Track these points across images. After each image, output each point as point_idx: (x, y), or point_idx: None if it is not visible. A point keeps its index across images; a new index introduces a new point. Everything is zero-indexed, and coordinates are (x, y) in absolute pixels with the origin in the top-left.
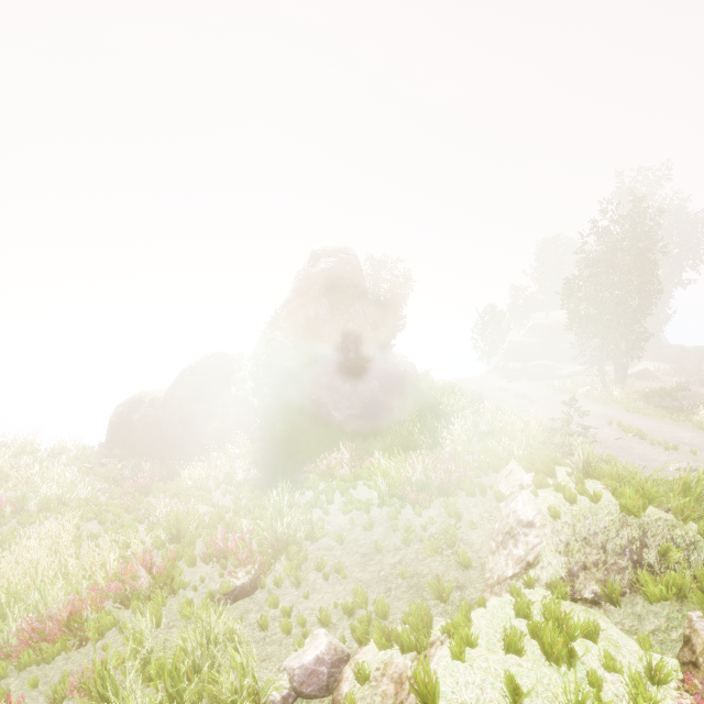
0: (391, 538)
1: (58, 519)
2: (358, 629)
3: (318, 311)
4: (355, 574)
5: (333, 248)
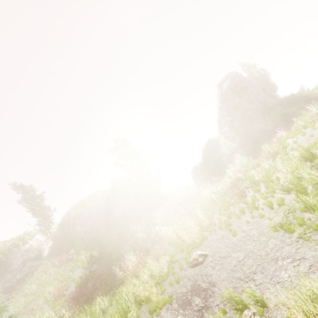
0: (314, 132)
1: (206, 187)
2: (312, 144)
3: (235, 102)
4: (306, 145)
5: (224, 77)
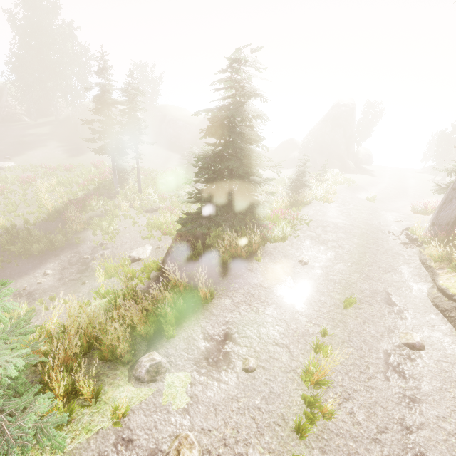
0: None
1: None
2: None
3: (326, 130)
4: None
5: (343, 102)
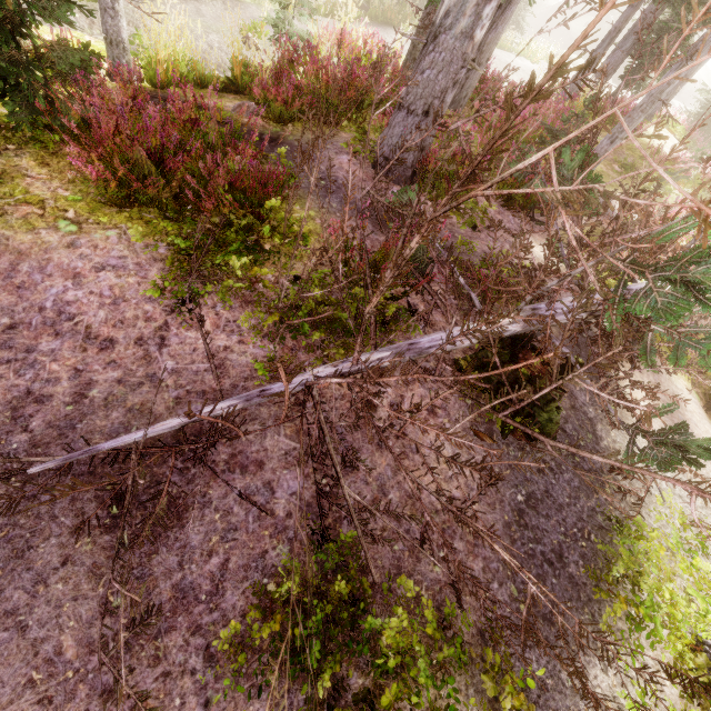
0: None
1: None
2: None
3: None
4: None
5: None
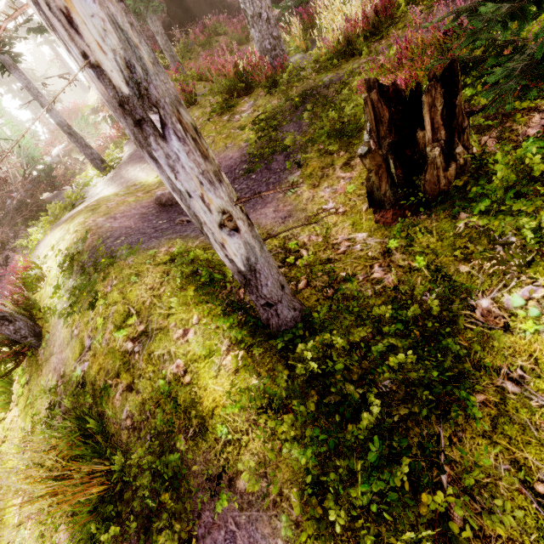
0: None
1: None
2: None
3: None
4: None
5: None
